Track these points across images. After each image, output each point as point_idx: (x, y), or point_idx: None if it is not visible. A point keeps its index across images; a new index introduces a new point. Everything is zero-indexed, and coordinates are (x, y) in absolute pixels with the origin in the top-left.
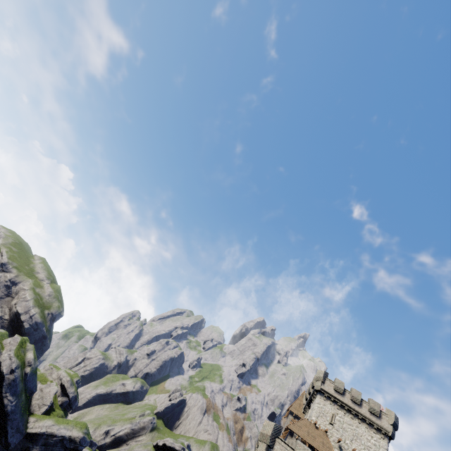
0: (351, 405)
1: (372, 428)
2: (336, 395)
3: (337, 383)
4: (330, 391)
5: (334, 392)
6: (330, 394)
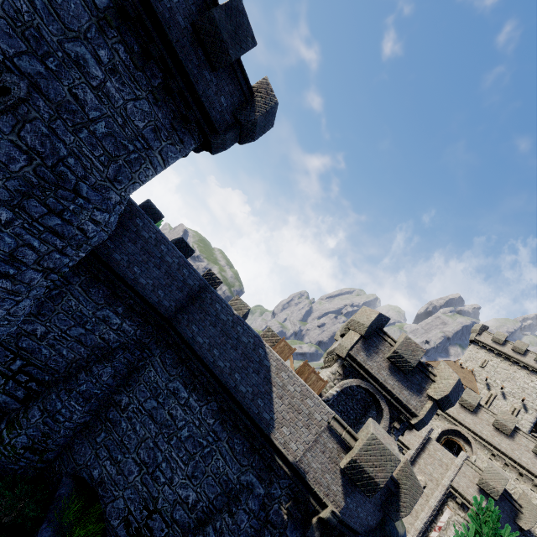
0: (511, 354)
1: (535, 374)
2: (493, 345)
3: (497, 335)
4: (487, 342)
5: (491, 342)
6: (486, 344)
